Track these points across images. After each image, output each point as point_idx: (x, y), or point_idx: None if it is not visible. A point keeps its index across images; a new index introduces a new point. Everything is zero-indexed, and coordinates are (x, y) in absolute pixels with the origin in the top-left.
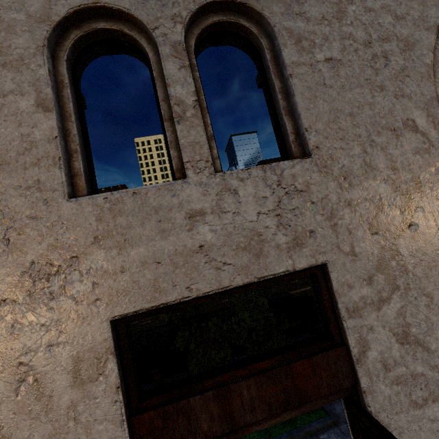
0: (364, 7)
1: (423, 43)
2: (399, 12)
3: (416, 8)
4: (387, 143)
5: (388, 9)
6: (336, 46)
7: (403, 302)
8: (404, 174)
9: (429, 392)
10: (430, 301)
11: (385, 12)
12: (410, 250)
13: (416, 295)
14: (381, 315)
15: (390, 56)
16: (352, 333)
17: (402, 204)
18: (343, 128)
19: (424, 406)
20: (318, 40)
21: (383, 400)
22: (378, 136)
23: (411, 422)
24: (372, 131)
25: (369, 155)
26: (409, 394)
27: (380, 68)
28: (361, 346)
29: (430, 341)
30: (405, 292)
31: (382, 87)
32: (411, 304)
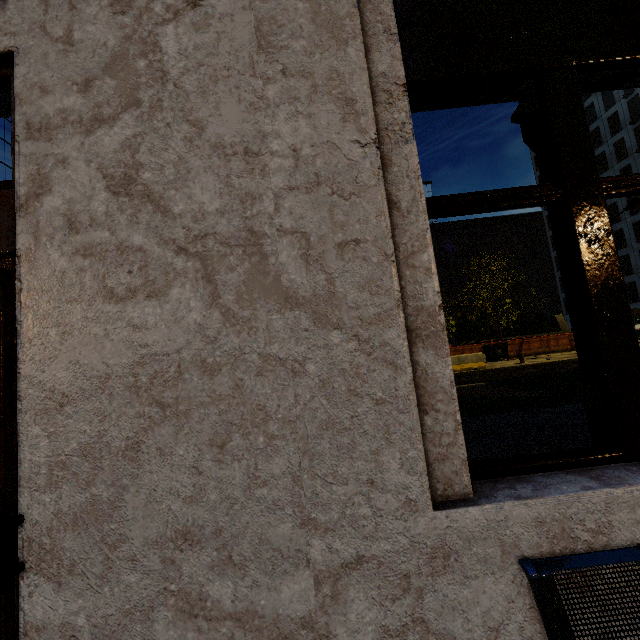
0: None
1: None
2: None
3: None
4: None
5: None
6: None
7: (141, 128)
8: None
9: (146, 281)
10: (197, 134)
11: None
12: (183, 46)
13: (171, 121)
14: (89, 142)
15: None
16: (27, 162)
17: None
18: None
19: (128, 301)
20: None
21: (50, 277)
22: None
23: (92, 320)
24: None
25: None
26: (103, 275)
27: None
28: (36, 186)
29: (175, 199)
30: (149, 113)
31: None
32: (157, 134)
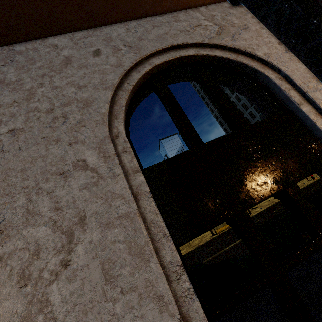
0: (52, 86)
1: (100, 99)
2: (82, 83)
3: (97, 77)
4: (54, 187)
5: (73, 83)
6: (21, 119)
7: None
8: (68, 212)
9: None
10: None
11: (70, 85)
12: (64, 296)
13: None
14: None
15: (69, 115)
16: None
17: (61, 244)
18: (11, 184)
19: None
20: (5, 118)
21: None
22: (47, 182)
23: None
24: (41, 179)
25: (33, 202)
26: None
27: (58, 126)
28: None
29: None
30: None
31: (58, 140)
32: None
